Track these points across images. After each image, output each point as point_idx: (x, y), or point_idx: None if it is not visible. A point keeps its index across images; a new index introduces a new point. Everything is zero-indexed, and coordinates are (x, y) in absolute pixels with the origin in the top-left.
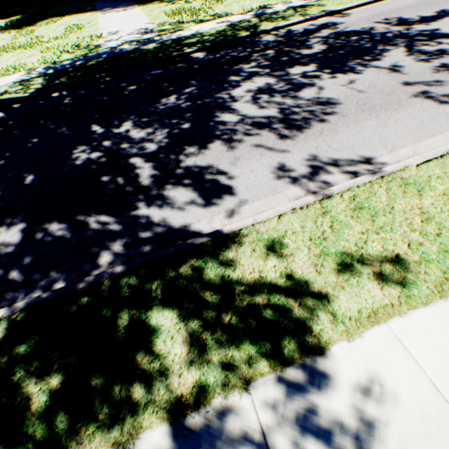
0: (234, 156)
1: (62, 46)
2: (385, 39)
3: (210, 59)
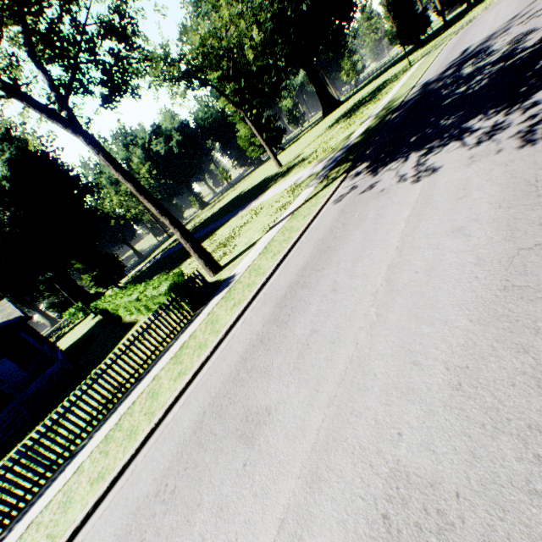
0: (539, 35)
1: (280, 198)
2: (469, 54)
3: (408, 106)
